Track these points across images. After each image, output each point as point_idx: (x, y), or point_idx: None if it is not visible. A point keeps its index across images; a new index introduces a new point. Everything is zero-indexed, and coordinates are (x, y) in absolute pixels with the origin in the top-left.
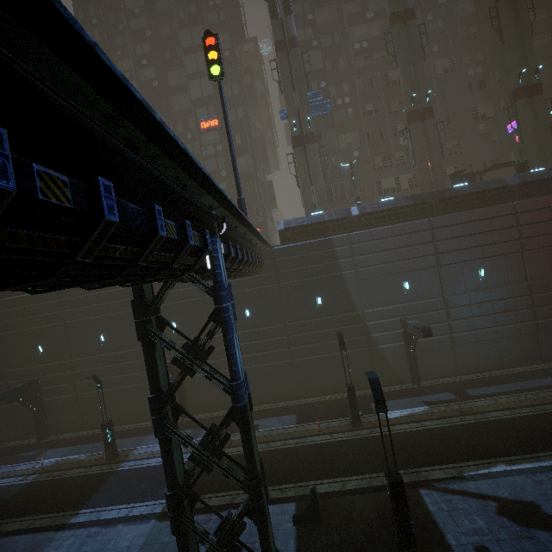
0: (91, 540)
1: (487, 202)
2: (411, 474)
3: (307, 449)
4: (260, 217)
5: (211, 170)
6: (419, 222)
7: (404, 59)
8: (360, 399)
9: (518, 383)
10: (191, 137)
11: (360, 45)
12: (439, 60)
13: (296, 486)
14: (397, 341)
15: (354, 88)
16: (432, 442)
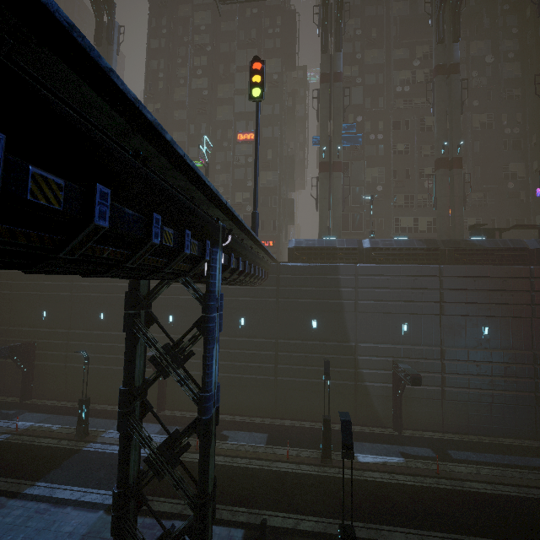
0: (38, 516)
1: (503, 260)
2: (371, 530)
3: (270, 474)
4: (276, 231)
5: (239, 178)
6: (429, 267)
7: (442, 108)
8: (336, 434)
9: (506, 456)
10: (227, 145)
11: (402, 88)
12: (477, 115)
13: (249, 512)
14: (385, 381)
15: (388, 127)
16: (400, 500)
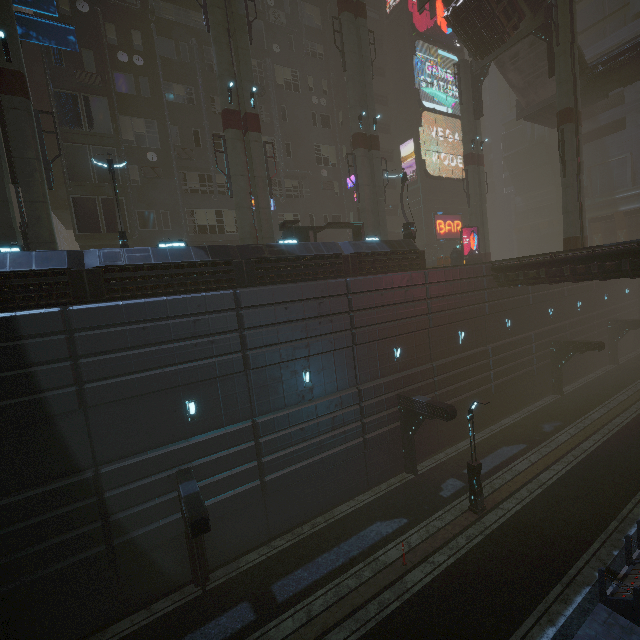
0: None
1: (318, 273)
2: None
3: None
4: None
5: None
6: (218, 295)
7: (220, 21)
8: None
9: (342, 546)
10: None
11: None
12: (281, 67)
13: None
14: (169, 514)
15: (152, 46)
16: None
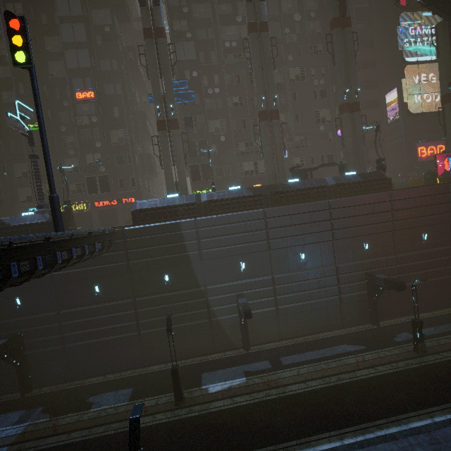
0: None
1: (311, 197)
2: None
3: (124, 437)
4: (135, 187)
5: (86, 140)
6: (255, 211)
7: (258, 65)
8: (196, 368)
9: (320, 350)
10: (68, 105)
11: (230, 44)
12: (293, 68)
13: None
14: (233, 313)
15: (223, 81)
16: (234, 425)
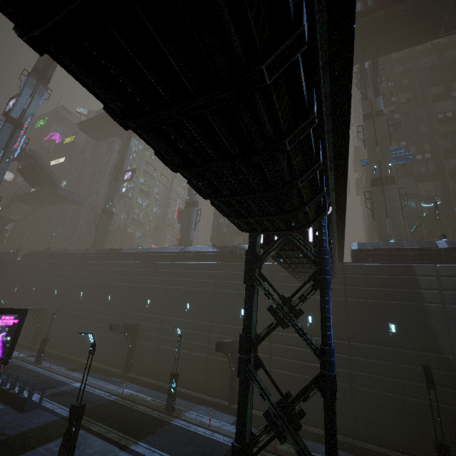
0: None
1: None
2: None
3: None
4: None
5: None
6: None
7: None
8: None
9: None
10: None
11: (444, 115)
12: None
13: None
14: None
15: (435, 146)
16: None
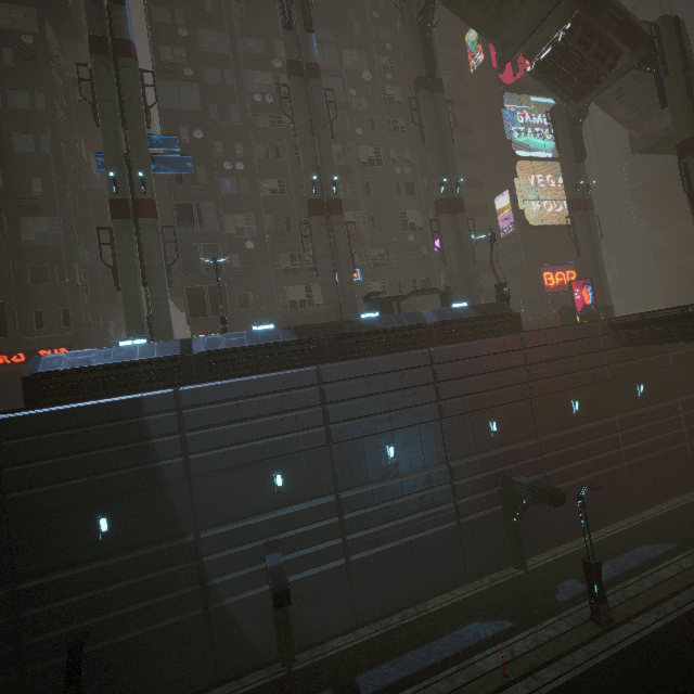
0: None
1: (400, 344)
2: None
3: None
4: (71, 328)
5: None
6: (301, 372)
7: (305, 126)
8: None
9: (433, 644)
10: None
11: (263, 98)
12: (364, 147)
13: None
14: (257, 585)
15: (251, 152)
16: None
